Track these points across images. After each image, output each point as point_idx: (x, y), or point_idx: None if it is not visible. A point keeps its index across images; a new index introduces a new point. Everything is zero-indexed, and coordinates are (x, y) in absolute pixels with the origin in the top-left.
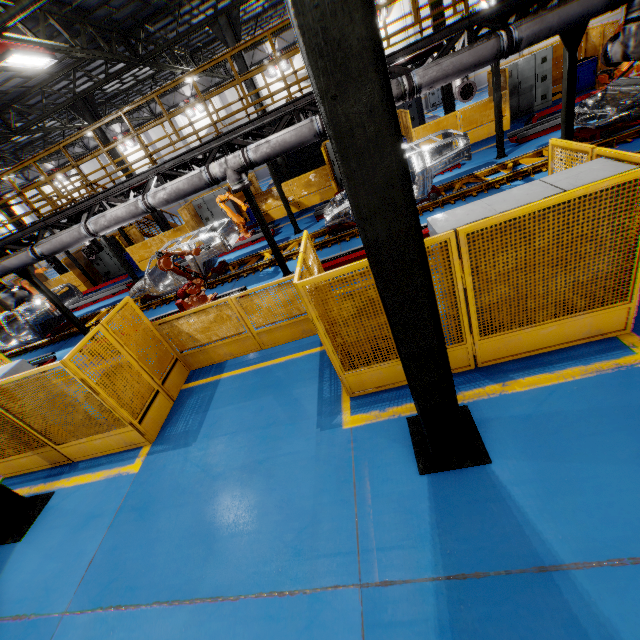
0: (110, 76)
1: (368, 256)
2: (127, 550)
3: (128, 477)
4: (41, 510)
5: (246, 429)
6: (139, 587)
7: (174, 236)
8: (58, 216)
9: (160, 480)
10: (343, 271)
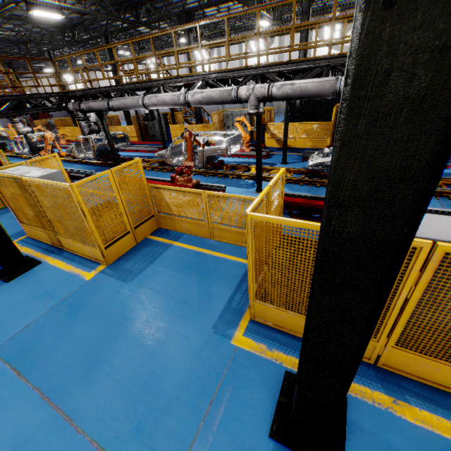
0: (211, 2)
1: (319, 243)
2: (48, 333)
3: (81, 280)
4: (28, 270)
5: (166, 294)
6: (36, 368)
7: (202, 129)
8: (131, 85)
9: (95, 296)
10: (293, 223)
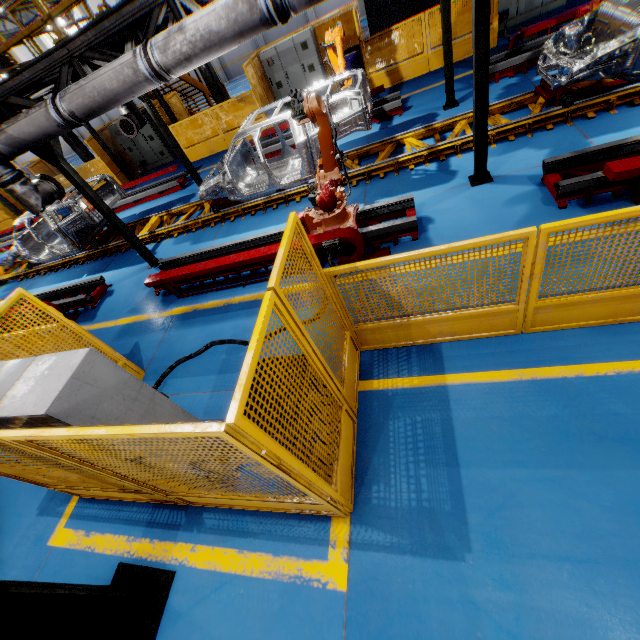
0: None
1: None
2: None
3: (328, 599)
4: (160, 614)
5: (622, 563)
6: None
7: (235, 110)
8: (89, 34)
9: None
10: None
